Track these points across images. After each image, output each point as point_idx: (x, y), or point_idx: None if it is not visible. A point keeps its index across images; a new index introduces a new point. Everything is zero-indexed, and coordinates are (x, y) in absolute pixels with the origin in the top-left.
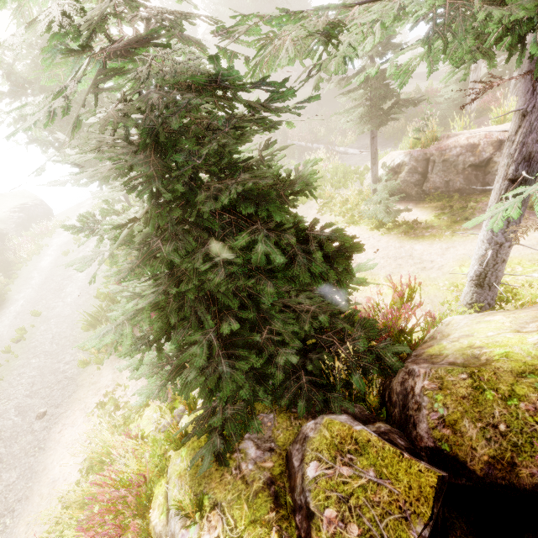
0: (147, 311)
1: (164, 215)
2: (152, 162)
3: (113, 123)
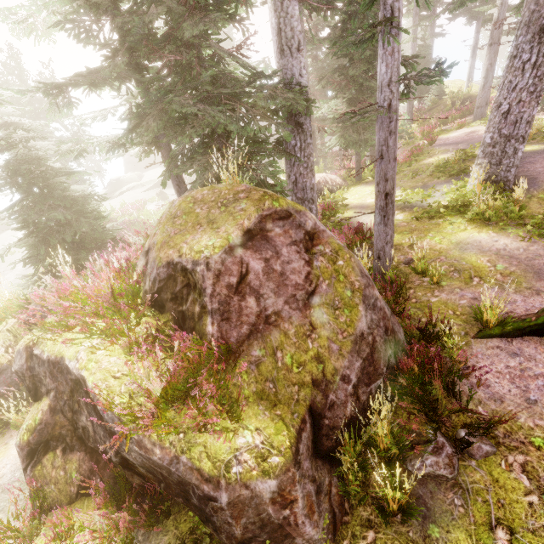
0: (16, 242)
1: (21, 201)
2: (13, 183)
3: (2, 169)
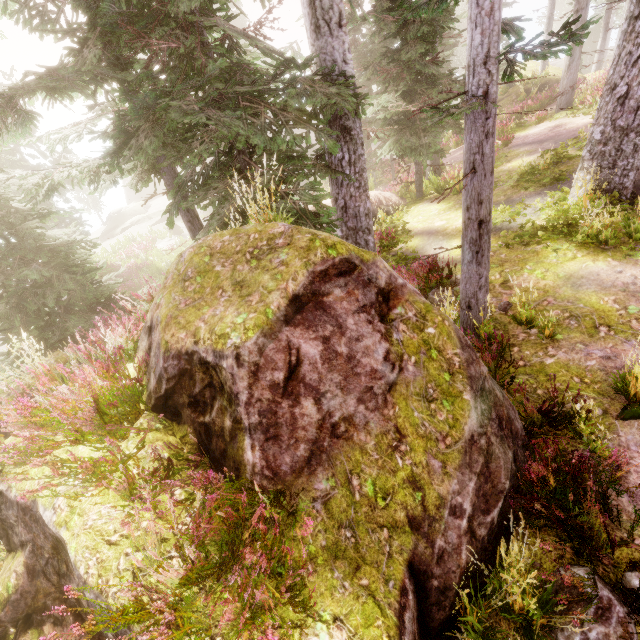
0: None
1: None
2: None
3: None
